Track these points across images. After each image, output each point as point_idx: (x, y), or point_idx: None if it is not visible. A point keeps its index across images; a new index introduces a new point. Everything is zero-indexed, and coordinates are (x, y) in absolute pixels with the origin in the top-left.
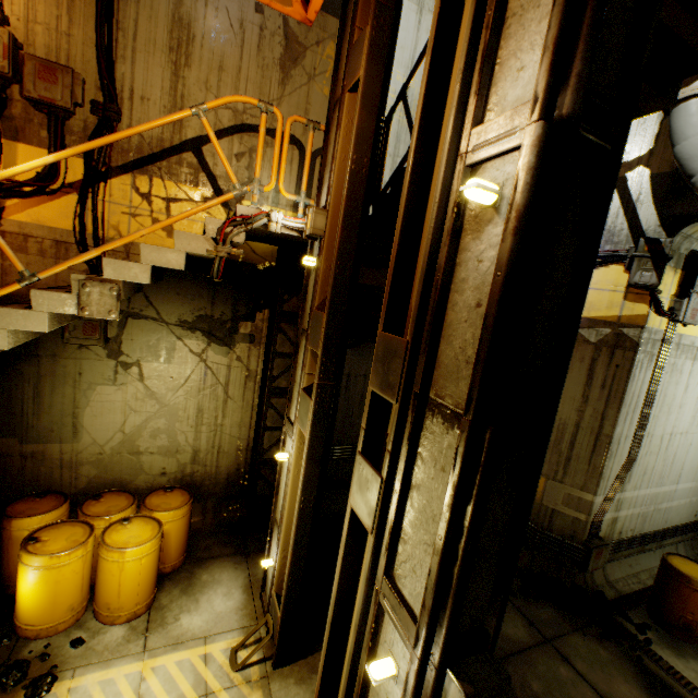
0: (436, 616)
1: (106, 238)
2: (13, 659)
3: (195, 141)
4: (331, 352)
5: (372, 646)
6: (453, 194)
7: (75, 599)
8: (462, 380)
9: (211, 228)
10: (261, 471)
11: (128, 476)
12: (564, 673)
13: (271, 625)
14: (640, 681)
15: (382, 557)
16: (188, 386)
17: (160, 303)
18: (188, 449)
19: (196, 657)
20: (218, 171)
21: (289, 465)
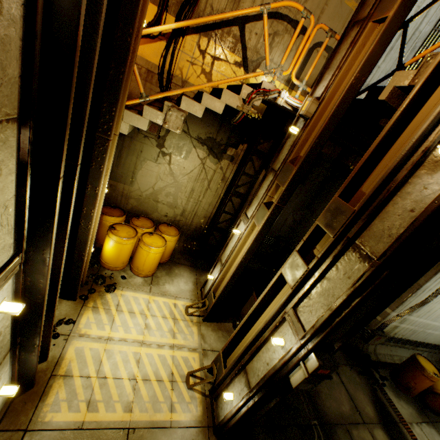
0: (317, 332)
1: (173, 75)
2: (99, 274)
3: (243, 19)
4: (289, 190)
5: (272, 331)
6: (427, 142)
7: (125, 259)
8: (382, 243)
9: (244, 92)
10: (213, 232)
11: (149, 211)
12: (334, 378)
13: (207, 304)
14: (371, 397)
15: (293, 300)
16: (190, 175)
17: (191, 123)
18: (180, 208)
19: (171, 303)
20: (249, 45)
21: (240, 237)
